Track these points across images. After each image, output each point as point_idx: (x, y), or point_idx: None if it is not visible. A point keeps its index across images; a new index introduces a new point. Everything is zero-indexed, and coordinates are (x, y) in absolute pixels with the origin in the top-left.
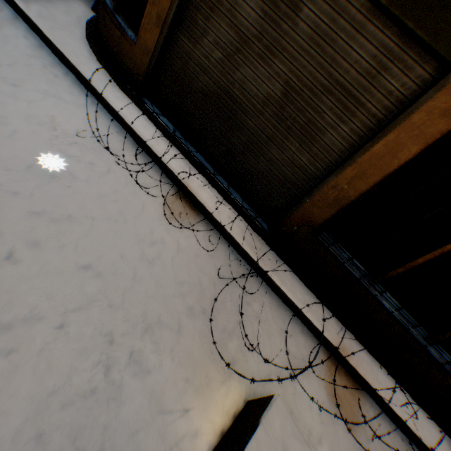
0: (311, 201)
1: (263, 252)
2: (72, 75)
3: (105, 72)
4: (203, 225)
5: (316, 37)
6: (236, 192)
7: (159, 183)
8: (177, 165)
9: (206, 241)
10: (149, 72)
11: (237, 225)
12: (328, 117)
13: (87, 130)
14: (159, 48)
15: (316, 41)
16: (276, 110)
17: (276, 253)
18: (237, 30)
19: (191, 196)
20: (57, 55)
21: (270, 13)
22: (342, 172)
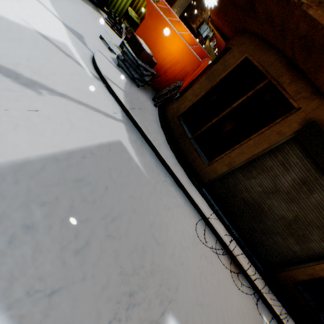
0: (296, 270)
1: (267, 291)
2: (171, 177)
3: (183, 172)
4: (241, 277)
5: (318, 206)
6: (247, 247)
7: (222, 253)
8: (227, 239)
9: (247, 291)
10: (212, 179)
11: (255, 274)
12: (314, 237)
13: (193, 226)
14: (224, 174)
15: (317, 207)
16: (286, 223)
17: (270, 288)
18: (274, 185)
19: (234, 258)
20: (163, 163)
21: (296, 187)
22: (318, 264)
